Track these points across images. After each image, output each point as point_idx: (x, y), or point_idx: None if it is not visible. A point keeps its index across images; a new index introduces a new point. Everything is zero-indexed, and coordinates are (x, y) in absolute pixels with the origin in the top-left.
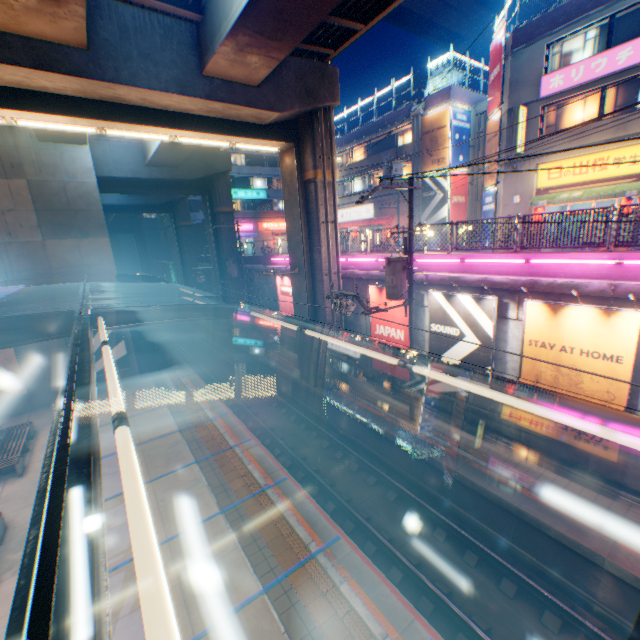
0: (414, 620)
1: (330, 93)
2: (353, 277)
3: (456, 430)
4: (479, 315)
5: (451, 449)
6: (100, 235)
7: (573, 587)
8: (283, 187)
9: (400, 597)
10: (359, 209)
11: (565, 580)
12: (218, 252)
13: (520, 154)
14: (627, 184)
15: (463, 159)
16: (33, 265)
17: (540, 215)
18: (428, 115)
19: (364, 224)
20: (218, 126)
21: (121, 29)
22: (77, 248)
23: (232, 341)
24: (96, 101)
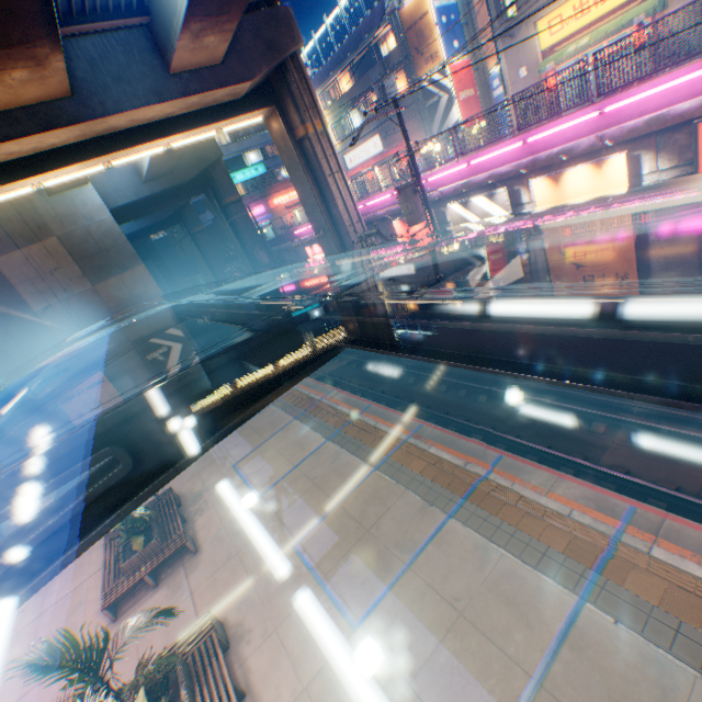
0: (486, 450)
1: (291, 38)
2: (376, 220)
3: None
4: (495, 211)
5: None
6: (136, 265)
7: (615, 402)
8: (280, 155)
9: (474, 442)
10: (365, 147)
11: (608, 400)
12: (242, 245)
13: (513, 18)
14: (634, 9)
15: (459, 44)
16: (95, 311)
17: (526, 91)
18: (405, 6)
19: (376, 161)
20: (201, 119)
21: (90, 63)
22: (122, 284)
23: None
24: (94, 140)
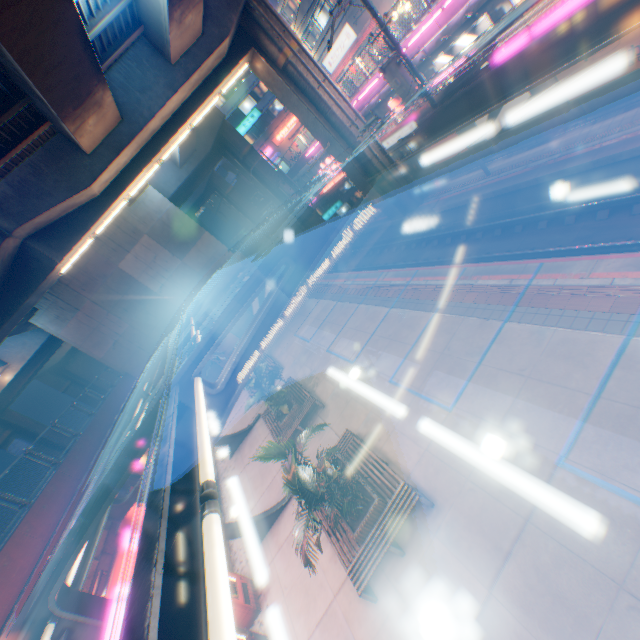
0: (526, 265)
1: None
2: (372, 110)
3: (528, 153)
4: None
5: (527, 169)
6: (202, 235)
7: None
8: (271, 91)
9: (514, 263)
10: (339, 43)
11: None
12: (267, 188)
13: None
14: None
15: None
16: (190, 279)
17: None
18: None
19: (353, 53)
20: (204, 92)
21: (122, 89)
22: (199, 253)
23: None
24: (145, 147)
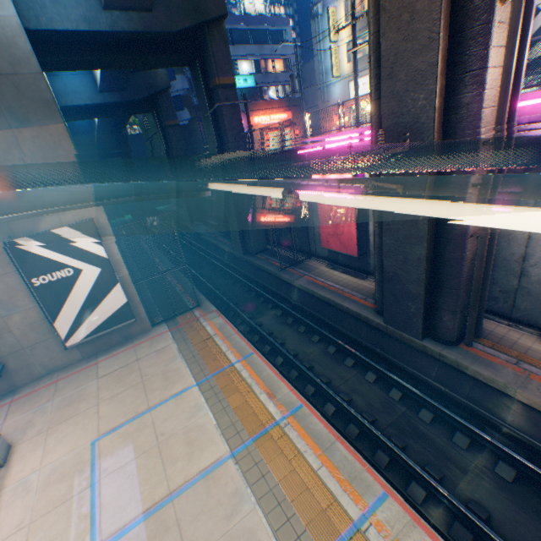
0: None
1: None
2: (515, 141)
3: None
4: None
5: None
6: (47, 120)
7: None
8: None
9: None
10: None
11: None
12: (220, 146)
13: None
14: None
15: None
16: None
17: None
18: None
19: None
20: None
21: None
22: (14, 146)
23: (249, 259)
24: None
